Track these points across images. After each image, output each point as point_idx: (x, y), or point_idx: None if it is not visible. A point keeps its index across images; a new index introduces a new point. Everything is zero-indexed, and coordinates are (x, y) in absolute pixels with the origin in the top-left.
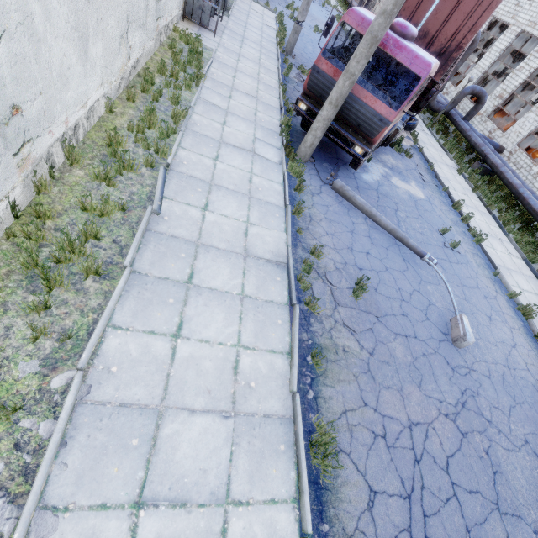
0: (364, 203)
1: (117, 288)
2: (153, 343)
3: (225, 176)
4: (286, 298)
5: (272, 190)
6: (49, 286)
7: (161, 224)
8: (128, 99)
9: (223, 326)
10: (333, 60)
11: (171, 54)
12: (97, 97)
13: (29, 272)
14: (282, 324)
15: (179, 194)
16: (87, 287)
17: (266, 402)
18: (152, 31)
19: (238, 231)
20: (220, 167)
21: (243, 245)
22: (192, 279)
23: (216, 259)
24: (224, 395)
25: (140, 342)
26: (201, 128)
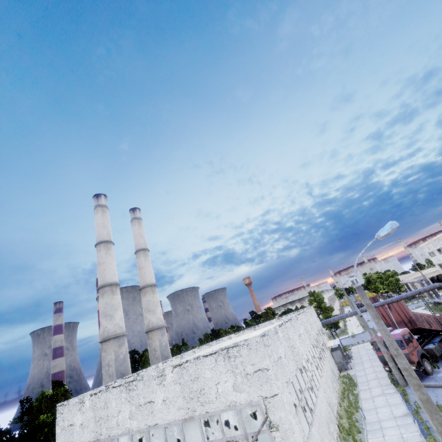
0: (434, 383)
1: (364, 431)
2: (379, 439)
3: (378, 404)
4: (412, 421)
5: (396, 400)
6: (352, 434)
7: (367, 421)
8: (342, 402)
9: (394, 432)
10: (380, 351)
11: (344, 384)
12: (336, 402)
13: (348, 437)
14: (413, 426)
15: (368, 414)
16: (359, 435)
17: (414, 440)
18: (336, 381)
19: (389, 414)
20: (376, 403)
21: (392, 416)
22: (381, 427)
23: (386, 421)
24: (401, 441)
25: (376, 439)
26: (364, 397)
